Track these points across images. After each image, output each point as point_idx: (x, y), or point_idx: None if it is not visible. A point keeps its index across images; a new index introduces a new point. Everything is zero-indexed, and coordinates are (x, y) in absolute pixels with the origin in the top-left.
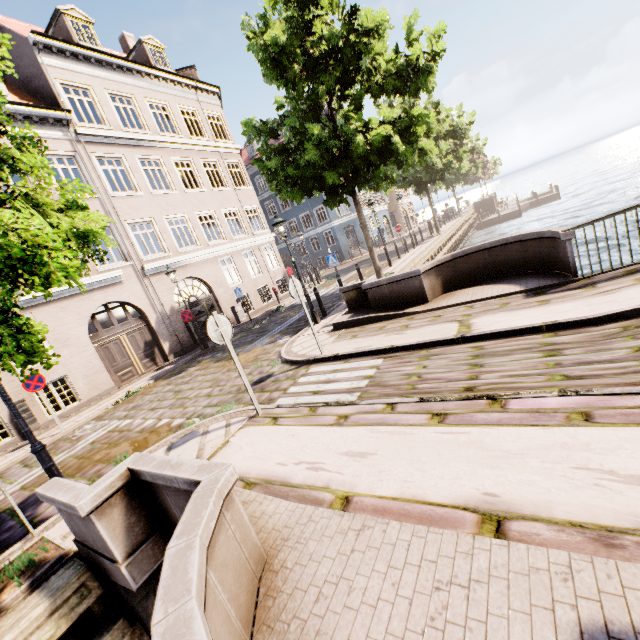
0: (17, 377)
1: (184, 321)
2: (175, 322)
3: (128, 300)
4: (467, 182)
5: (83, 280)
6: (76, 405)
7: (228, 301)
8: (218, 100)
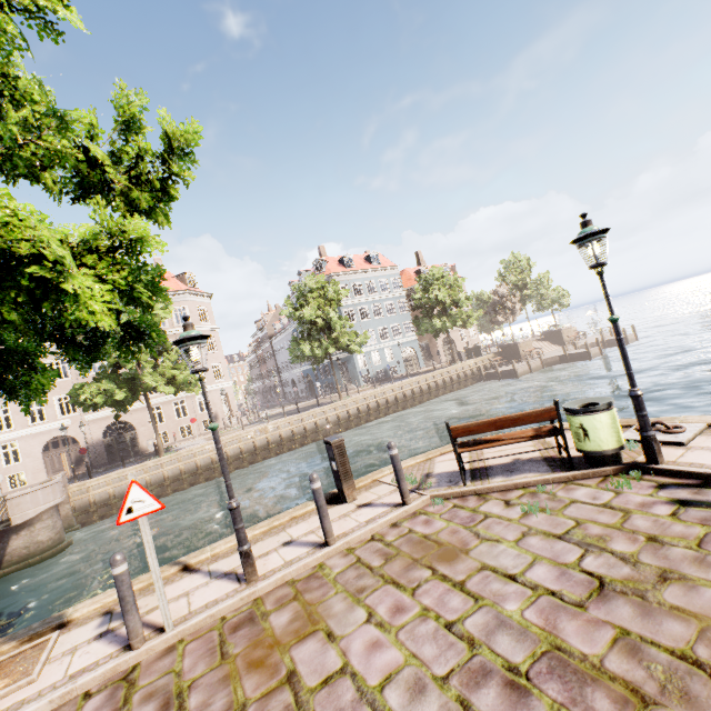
0: (2, 469)
1: (80, 454)
2: (99, 448)
3: (71, 434)
4: (492, 322)
5: (46, 425)
6: (24, 486)
7: (147, 436)
8: (188, 297)
